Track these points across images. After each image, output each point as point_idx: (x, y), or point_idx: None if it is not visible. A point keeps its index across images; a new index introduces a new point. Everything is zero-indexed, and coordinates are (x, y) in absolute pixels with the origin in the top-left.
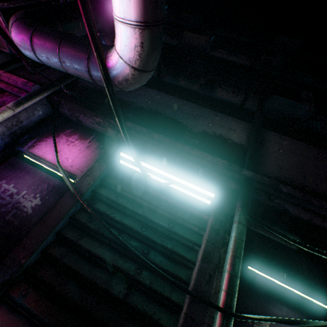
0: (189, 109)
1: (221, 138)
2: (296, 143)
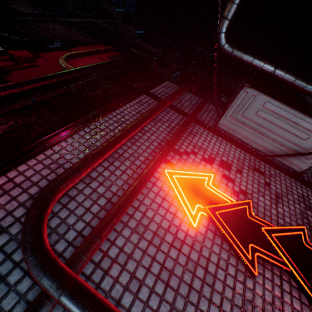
0: (19, 4)
1: (20, 12)
2: (69, 29)
